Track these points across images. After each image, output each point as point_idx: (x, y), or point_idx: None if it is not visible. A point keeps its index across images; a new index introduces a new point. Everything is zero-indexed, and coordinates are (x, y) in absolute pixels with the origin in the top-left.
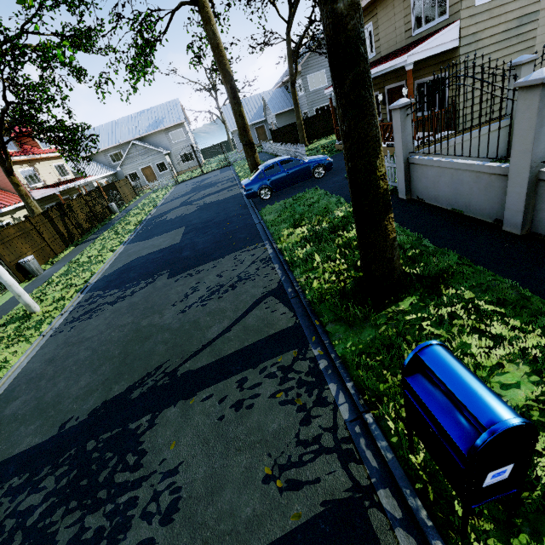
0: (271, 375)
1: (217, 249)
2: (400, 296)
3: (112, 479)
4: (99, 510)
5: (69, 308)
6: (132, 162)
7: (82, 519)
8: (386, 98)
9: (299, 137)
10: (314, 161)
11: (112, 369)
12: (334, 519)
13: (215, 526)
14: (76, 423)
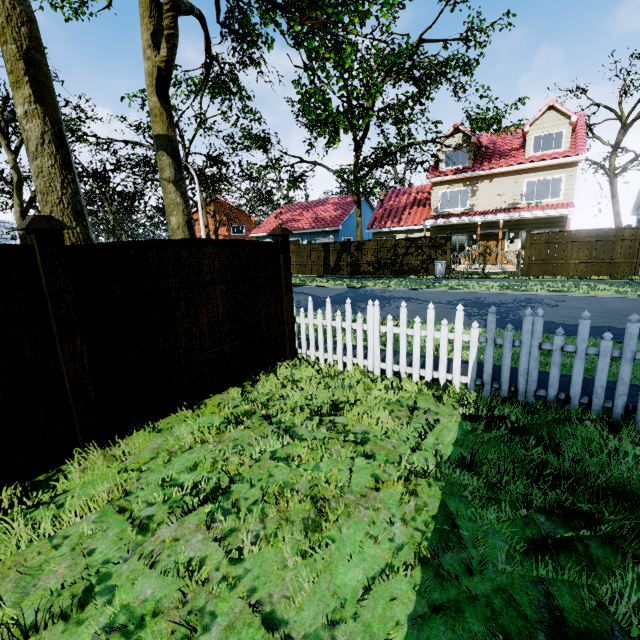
0: None
1: None
2: None
3: None
4: None
5: None
6: None
7: None
8: None
9: None
10: None
11: None
12: None
13: None
14: None
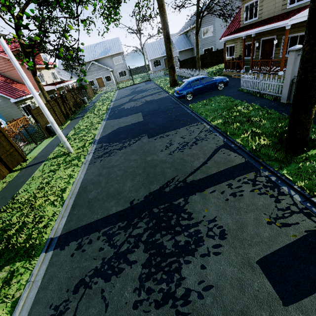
0: (245, 182)
1: (172, 124)
2: (307, 149)
3: (179, 223)
4: (181, 234)
5: (91, 151)
6: (91, 74)
7: (173, 238)
8: (260, 45)
9: (196, 66)
10: (219, 79)
11: (144, 179)
12: (314, 236)
13: (251, 240)
14: (139, 201)
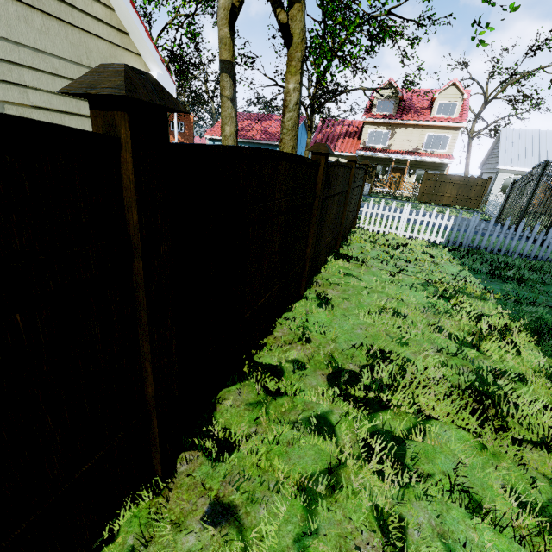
0: None
1: None
2: None
3: None
4: None
5: None
6: None
7: None
8: None
9: None
10: None
11: None
12: None
13: None
14: None
